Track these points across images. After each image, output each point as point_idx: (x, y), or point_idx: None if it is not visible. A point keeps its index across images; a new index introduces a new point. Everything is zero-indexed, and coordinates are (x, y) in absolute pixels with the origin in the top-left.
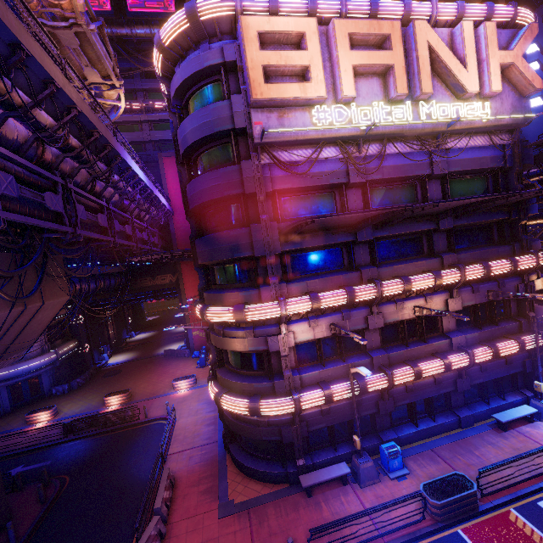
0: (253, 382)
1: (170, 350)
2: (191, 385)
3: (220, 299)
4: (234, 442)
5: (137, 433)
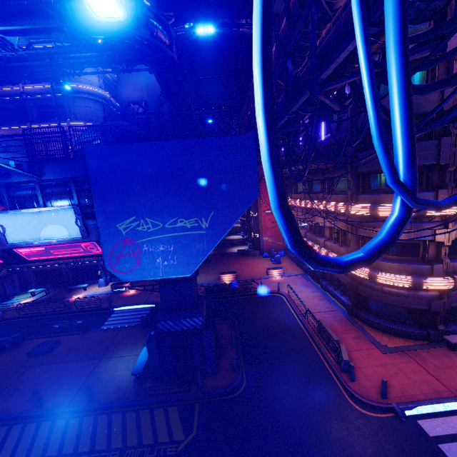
0: (410, 264)
1: (242, 250)
2: (281, 274)
3: (390, 199)
4: (362, 310)
5: (262, 299)
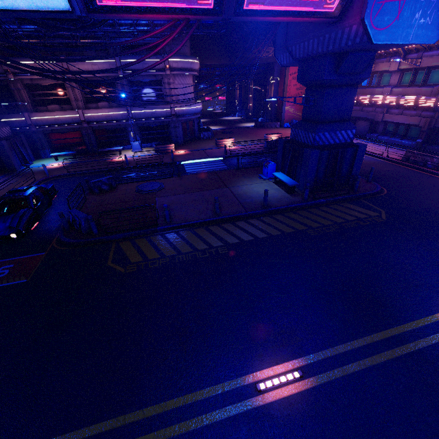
0: None
1: (259, 123)
2: None
3: None
4: (432, 145)
5: None
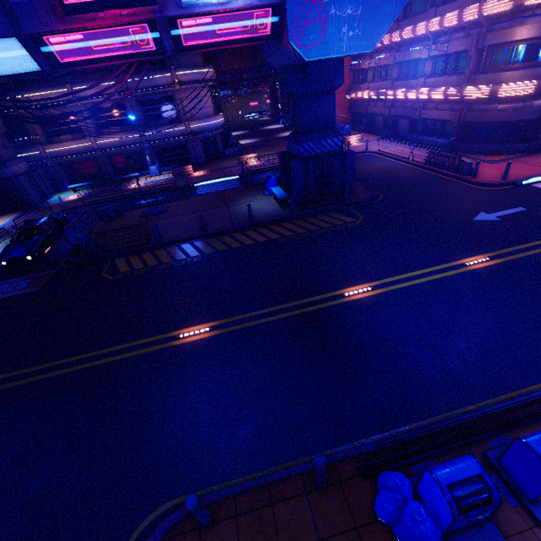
0: (537, 68)
1: None
2: (359, 141)
3: None
4: (465, 142)
5: None
